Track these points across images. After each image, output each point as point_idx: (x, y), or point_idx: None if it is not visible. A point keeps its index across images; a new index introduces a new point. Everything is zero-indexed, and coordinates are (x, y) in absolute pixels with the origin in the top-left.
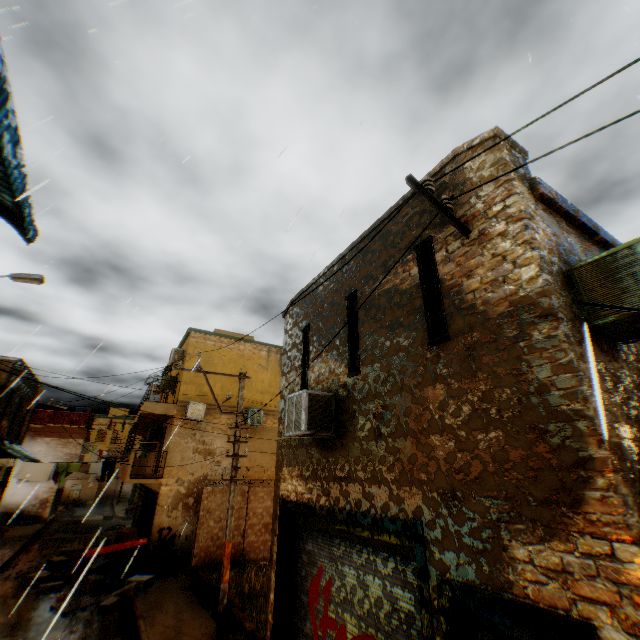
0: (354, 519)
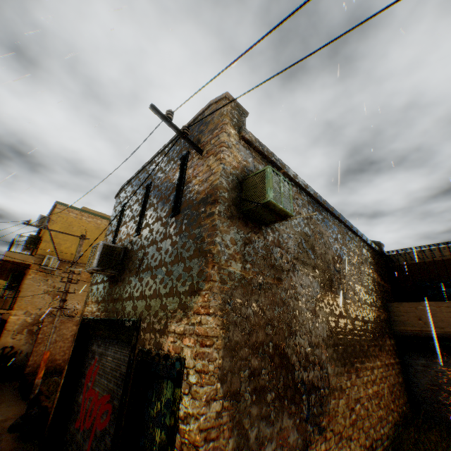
0: (113, 323)
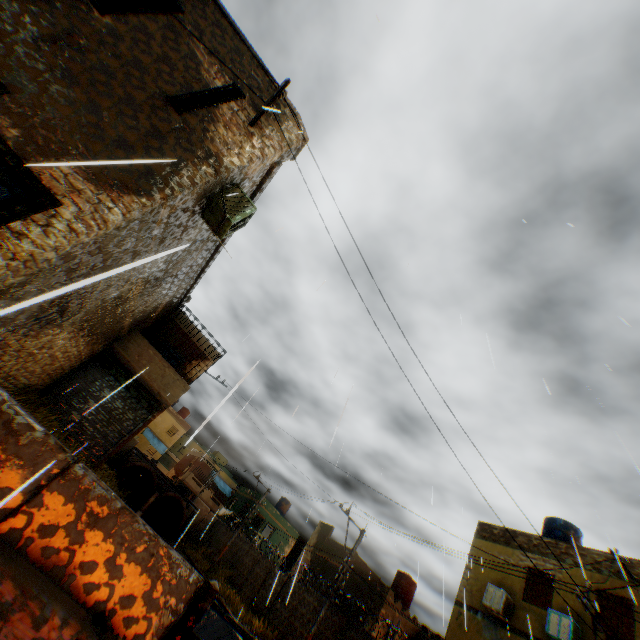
0: None
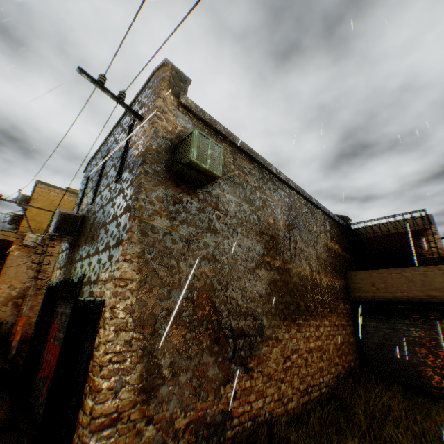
0: (67, 283)
